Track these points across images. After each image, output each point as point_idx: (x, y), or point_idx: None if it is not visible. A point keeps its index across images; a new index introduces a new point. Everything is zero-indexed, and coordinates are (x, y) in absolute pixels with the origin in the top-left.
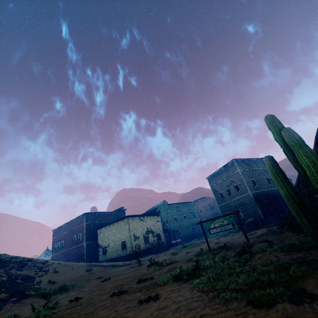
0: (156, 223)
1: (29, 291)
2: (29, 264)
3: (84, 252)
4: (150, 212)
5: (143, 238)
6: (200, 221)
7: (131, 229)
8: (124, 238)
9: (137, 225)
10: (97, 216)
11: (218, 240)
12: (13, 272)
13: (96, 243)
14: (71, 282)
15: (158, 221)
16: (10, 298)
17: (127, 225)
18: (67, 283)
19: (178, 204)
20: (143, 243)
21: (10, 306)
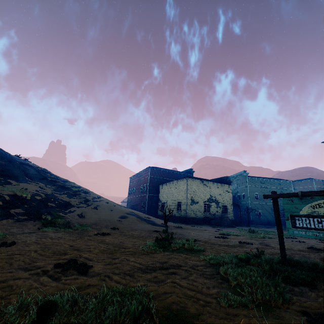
0: (224, 193)
1: (46, 216)
2: (81, 195)
3: (146, 202)
4: (220, 179)
5: (203, 205)
6: (273, 192)
7: (189, 191)
8: (180, 199)
9: (198, 189)
10: (162, 172)
11: (320, 244)
12: (61, 196)
13: (158, 197)
14: (93, 222)
15: (227, 192)
16: (19, 215)
17: (185, 186)
18: (88, 222)
19: (264, 179)
20: (201, 210)
21: (8, 222)
